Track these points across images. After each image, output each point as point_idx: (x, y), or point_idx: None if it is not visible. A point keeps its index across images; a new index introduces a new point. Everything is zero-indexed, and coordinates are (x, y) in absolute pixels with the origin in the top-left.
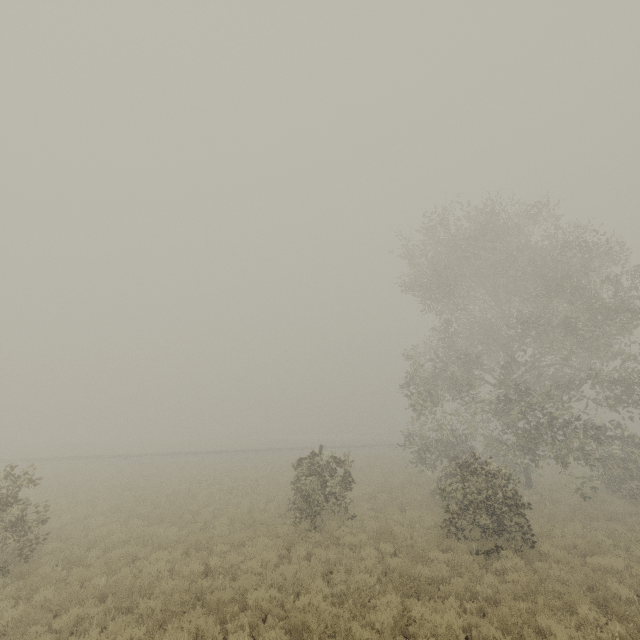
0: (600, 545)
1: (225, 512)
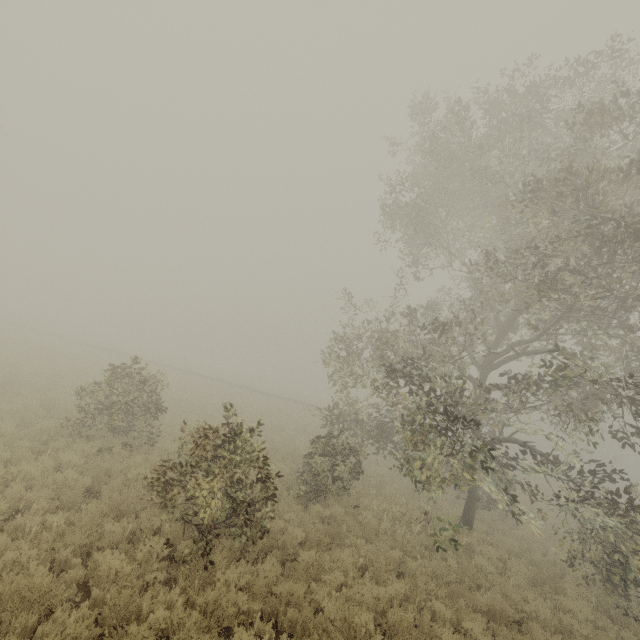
0: (359, 630)
1: (55, 399)
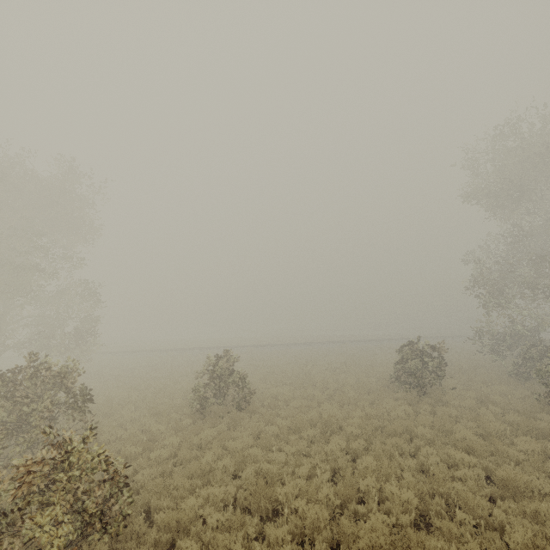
0: None
1: (345, 382)
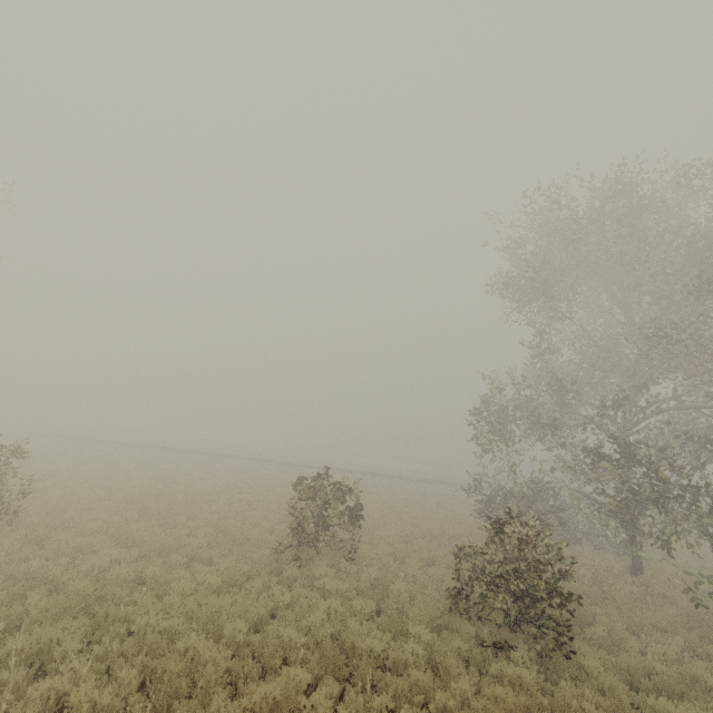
0: (697, 683)
1: (219, 523)
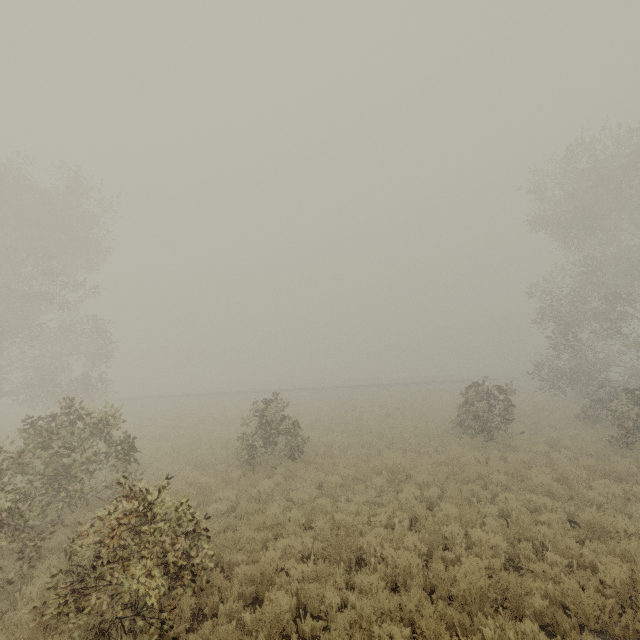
0: None
1: (404, 429)
